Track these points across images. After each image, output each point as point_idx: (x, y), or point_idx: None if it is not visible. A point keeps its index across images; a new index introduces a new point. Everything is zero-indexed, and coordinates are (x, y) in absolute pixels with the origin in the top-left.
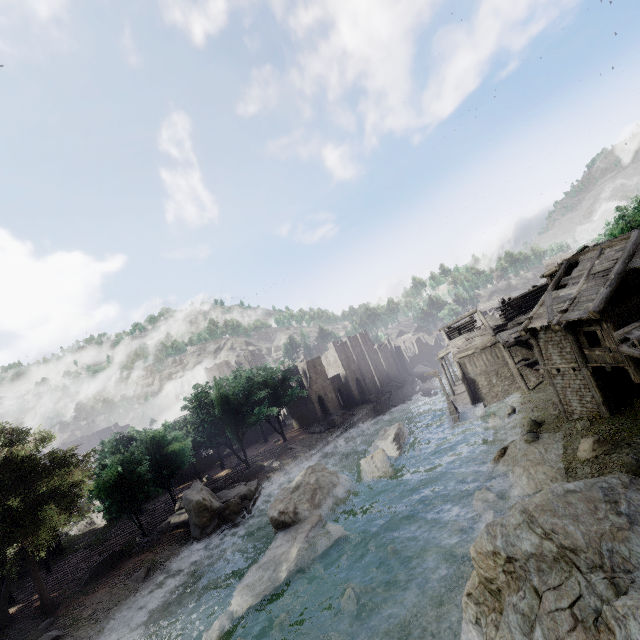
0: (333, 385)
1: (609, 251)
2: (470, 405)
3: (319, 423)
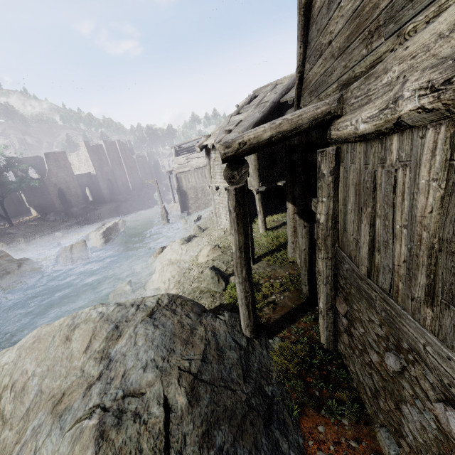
0: (81, 181)
1: (280, 86)
2: (179, 211)
3: (57, 213)
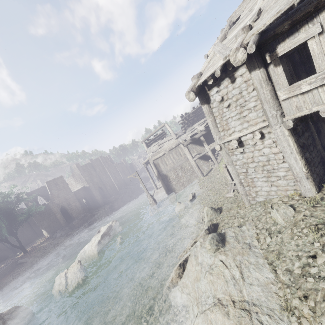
0: (78, 195)
1: None
2: (165, 195)
3: (62, 229)
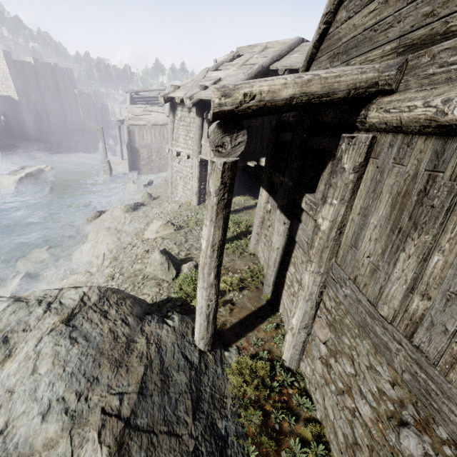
0: None
1: (270, 50)
2: (127, 170)
3: None
